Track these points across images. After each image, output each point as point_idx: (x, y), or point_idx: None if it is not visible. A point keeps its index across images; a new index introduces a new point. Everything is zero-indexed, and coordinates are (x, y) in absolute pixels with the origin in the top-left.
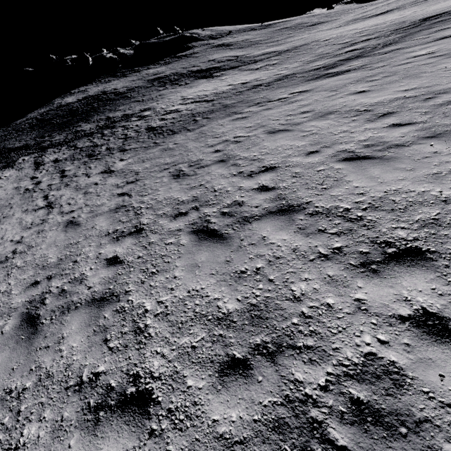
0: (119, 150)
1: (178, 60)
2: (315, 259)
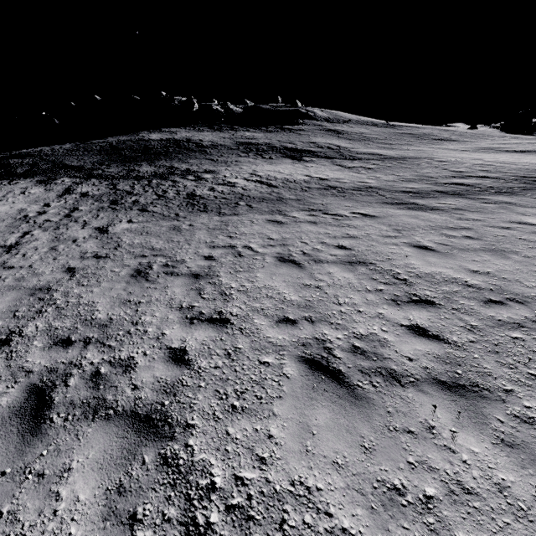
0: (141, 208)
1: (280, 132)
2: None
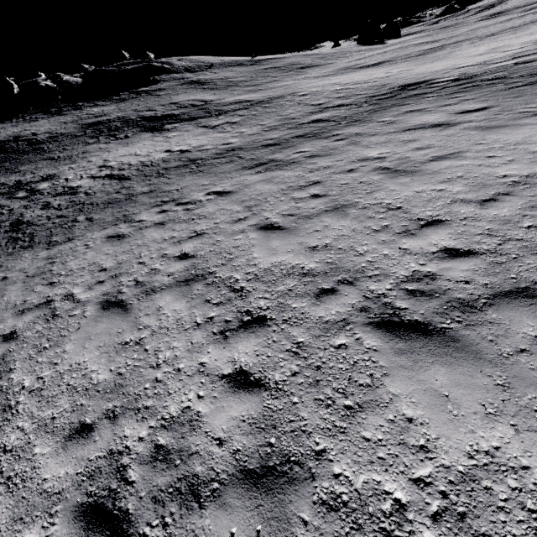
0: None
1: (135, 98)
2: None
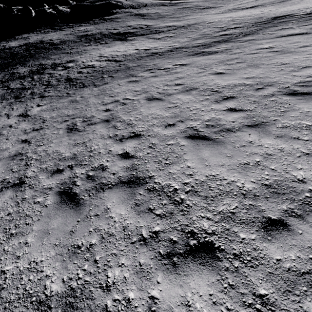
0: (39, 96)
1: (104, 22)
2: (136, 242)
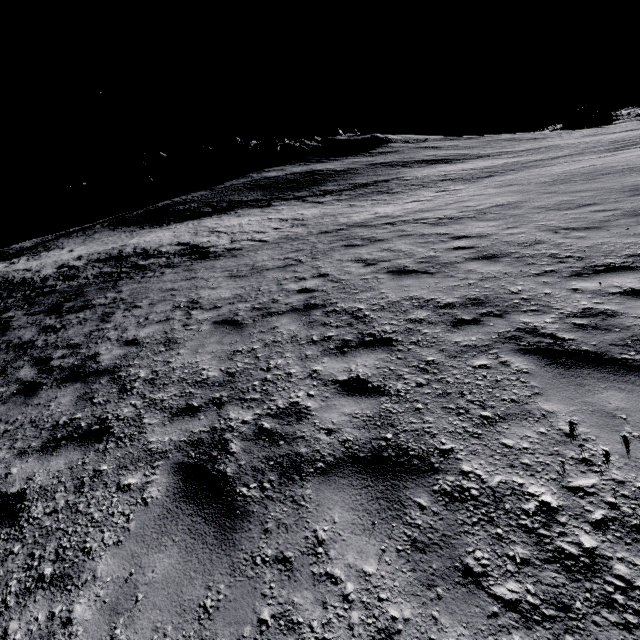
0: (428, 187)
1: (383, 155)
2: None
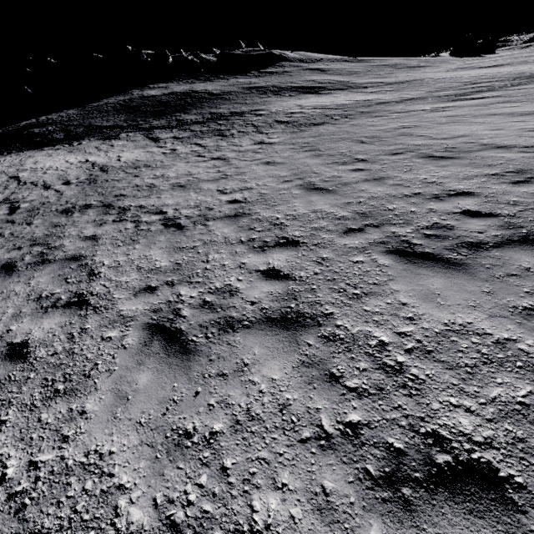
0: (258, 133)
1: (270, 76)
2: None
